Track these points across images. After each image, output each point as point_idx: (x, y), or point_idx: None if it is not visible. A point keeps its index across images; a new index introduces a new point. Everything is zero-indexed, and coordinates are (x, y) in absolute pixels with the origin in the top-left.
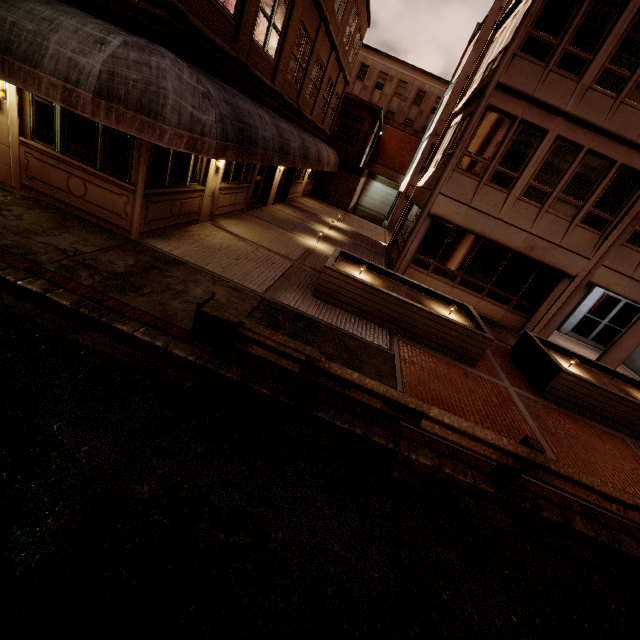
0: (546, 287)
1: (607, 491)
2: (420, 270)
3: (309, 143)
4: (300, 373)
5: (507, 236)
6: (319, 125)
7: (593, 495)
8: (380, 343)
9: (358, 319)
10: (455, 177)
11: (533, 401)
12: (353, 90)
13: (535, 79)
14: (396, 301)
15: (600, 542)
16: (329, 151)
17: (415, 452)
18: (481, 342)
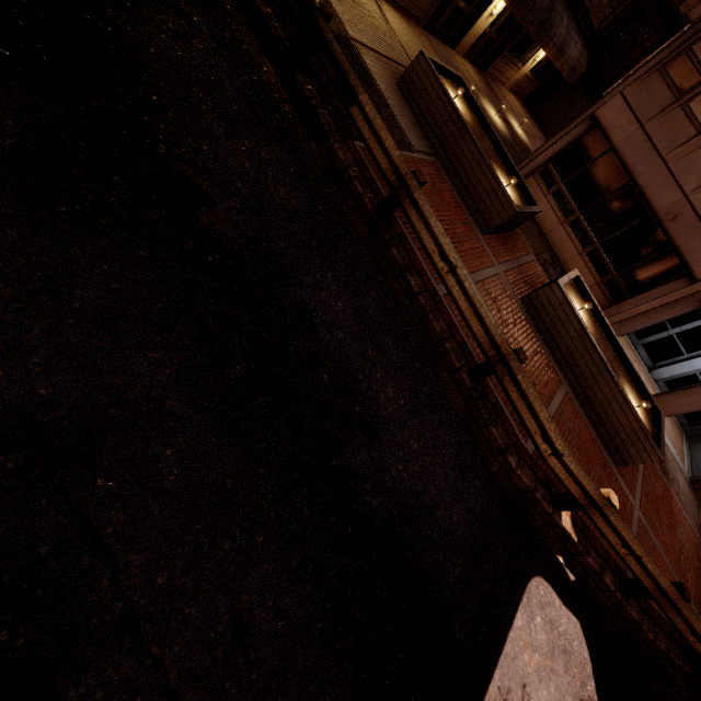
0: (658, 279)
1: (442, 240)
2: (541, 185)
3: None
4: (298, 16)
5: (657, 187)
6: None
7: (433, 245)
8: (413, 142)
9: (417, 125)
10: (653, 80)
11: (507, 290)
12: (692, 10)
13: None
14: (458, 121)
15: (419, 302)
16: (573, 40)
17: (341, 147)
18: (504, 208)
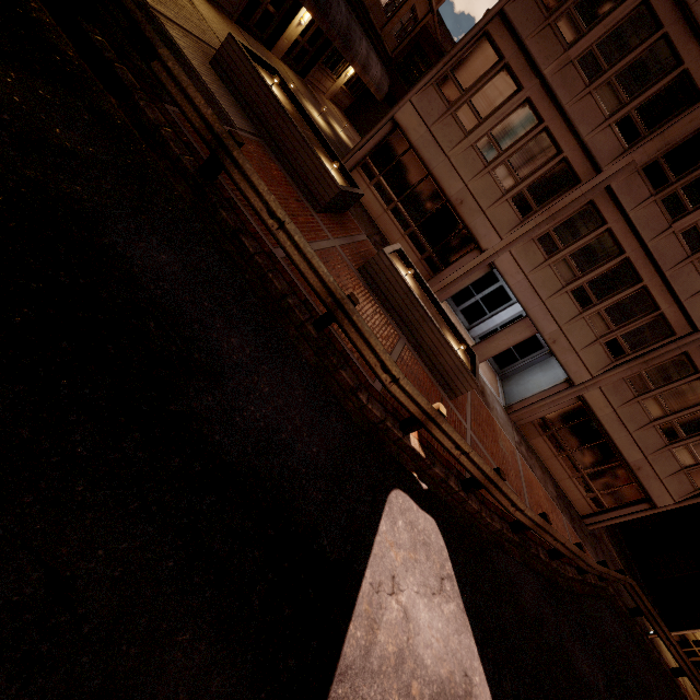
0: (459, 253)
1: (267, 198)
2: (364, 178)
3: (336, 3)
4: None
5: (447, 178)
6: (375, 23)
7: (260, 204)
8: (235, 120)
9: (238, 106)
10: (430, 92)
11: (344, 261)
12: None
13: (533, 25)
14: (276, 105)
15: (256, 262)
16: (374, 61)
17: (148, 106)
18: (330, 187)
